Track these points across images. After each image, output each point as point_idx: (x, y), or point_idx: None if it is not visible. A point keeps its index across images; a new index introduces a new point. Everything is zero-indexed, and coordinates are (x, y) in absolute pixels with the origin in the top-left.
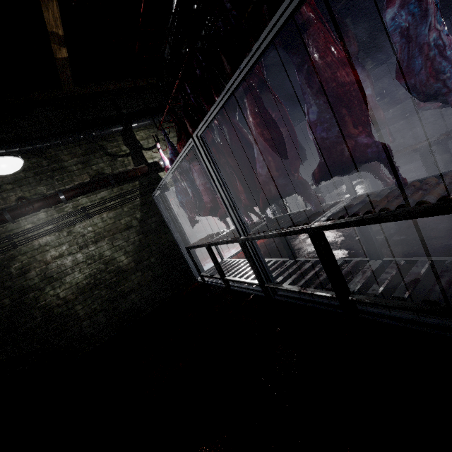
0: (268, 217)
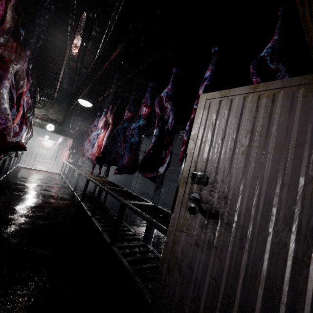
0: None
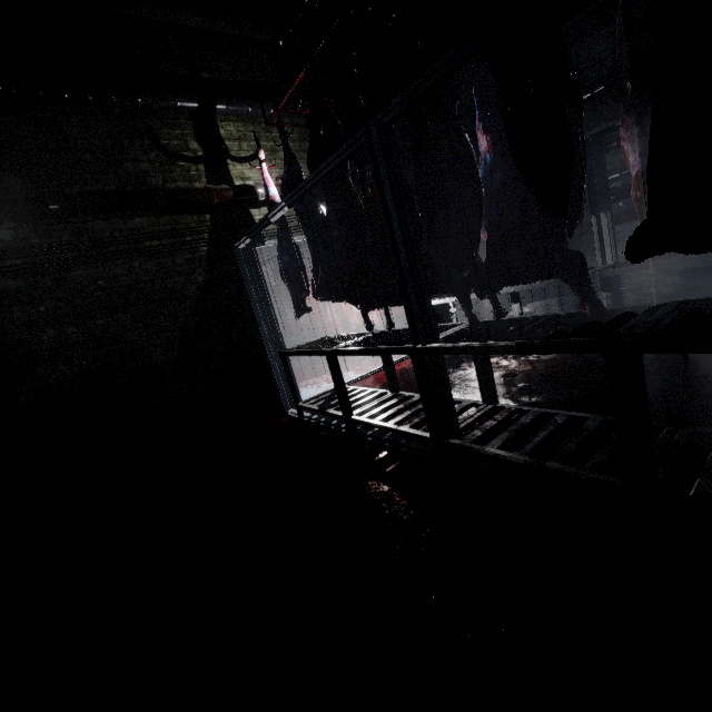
0: (475, 318)
